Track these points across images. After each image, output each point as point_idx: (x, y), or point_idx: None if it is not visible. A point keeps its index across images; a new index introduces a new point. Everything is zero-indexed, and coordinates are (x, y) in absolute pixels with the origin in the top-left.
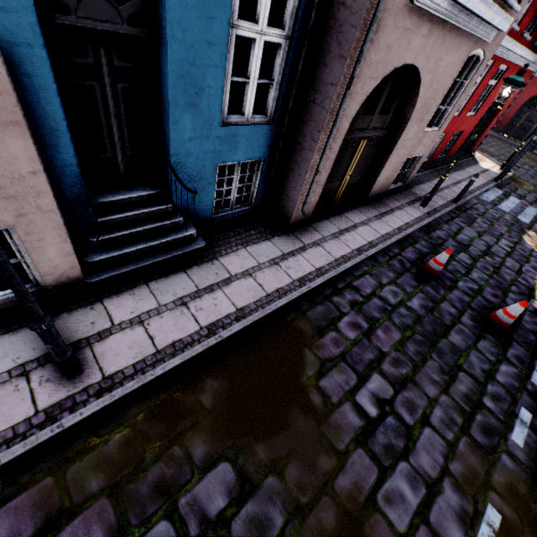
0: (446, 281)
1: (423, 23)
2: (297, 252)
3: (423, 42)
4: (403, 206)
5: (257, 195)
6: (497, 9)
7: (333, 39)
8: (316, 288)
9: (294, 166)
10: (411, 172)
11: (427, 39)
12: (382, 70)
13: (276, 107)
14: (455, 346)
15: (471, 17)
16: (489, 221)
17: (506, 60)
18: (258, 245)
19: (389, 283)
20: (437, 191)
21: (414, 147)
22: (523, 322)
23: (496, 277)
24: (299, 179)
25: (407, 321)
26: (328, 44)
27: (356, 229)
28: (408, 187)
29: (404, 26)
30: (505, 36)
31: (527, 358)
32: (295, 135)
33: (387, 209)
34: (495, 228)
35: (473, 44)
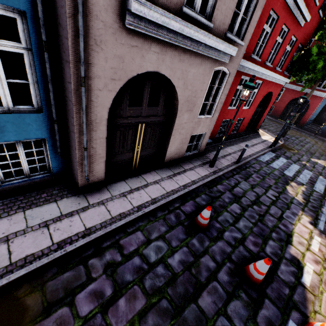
0: (214, 232)
1: (150, 43)
2: (76, 213)
3: (159, 57)
4: (195, 167)
5: (51, 165)
6: (218, 40)
7: (62, 49)
8: (78, 249)
9: (71, 143)
10: (201, 144)
11: (163, 55)
12: (123, 74)
13: (41, 100)
14: (202, 313)
15: (199, 43)
16: (262, 175)
17: (259, 77)
18: (41, 207)
19: (158, 237)
20: (226, 155)
21: (194, 128)
22: (278, 272)
23: (260, 224)
24: (74, 153)
25: (159, 283)
26: (61, 54)
27: (146, 187)
28: (204, 153)
29: (130, 43)
30: (249, 63)
31: (278, 320)
32: (66, 121)
33: (181, 170)
34: (265, 181)
35: (213, 62)
